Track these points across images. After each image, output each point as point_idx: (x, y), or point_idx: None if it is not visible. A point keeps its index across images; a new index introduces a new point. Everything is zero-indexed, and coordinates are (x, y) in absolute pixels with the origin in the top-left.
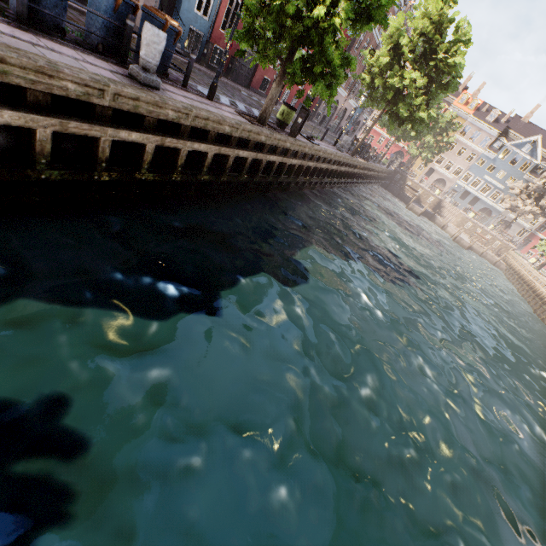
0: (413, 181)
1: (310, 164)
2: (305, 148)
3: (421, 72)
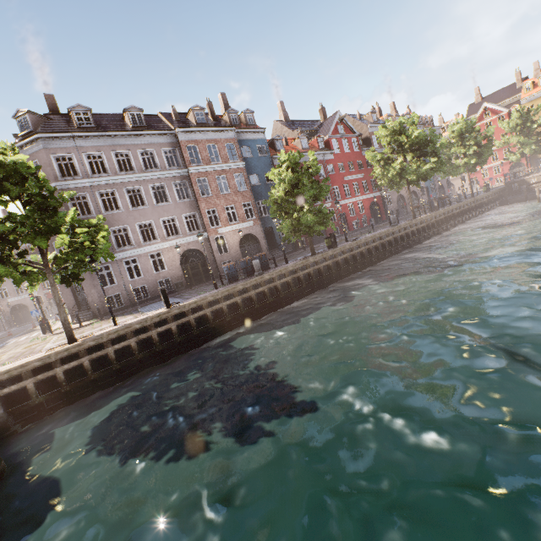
0: (534, 176)
1: (358, 251)
2: (346, 247)
3: (404, 154)
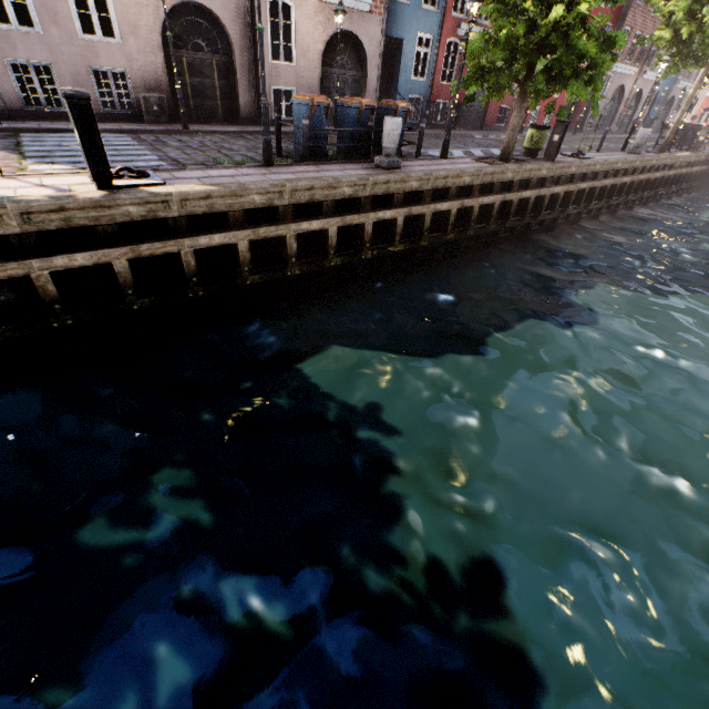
0: None
1: (581, 186)
2: (570, 169)
3: None
